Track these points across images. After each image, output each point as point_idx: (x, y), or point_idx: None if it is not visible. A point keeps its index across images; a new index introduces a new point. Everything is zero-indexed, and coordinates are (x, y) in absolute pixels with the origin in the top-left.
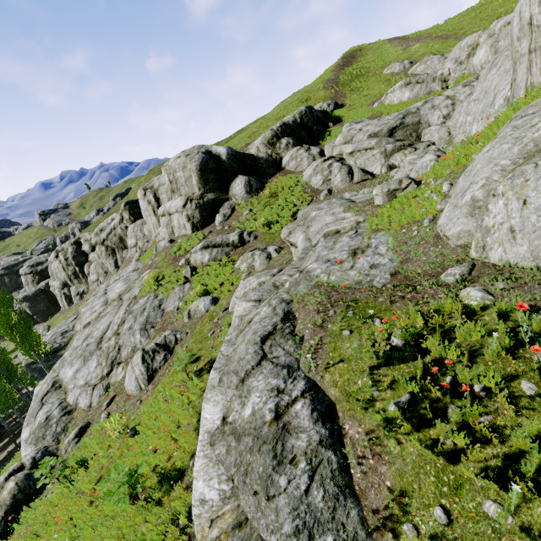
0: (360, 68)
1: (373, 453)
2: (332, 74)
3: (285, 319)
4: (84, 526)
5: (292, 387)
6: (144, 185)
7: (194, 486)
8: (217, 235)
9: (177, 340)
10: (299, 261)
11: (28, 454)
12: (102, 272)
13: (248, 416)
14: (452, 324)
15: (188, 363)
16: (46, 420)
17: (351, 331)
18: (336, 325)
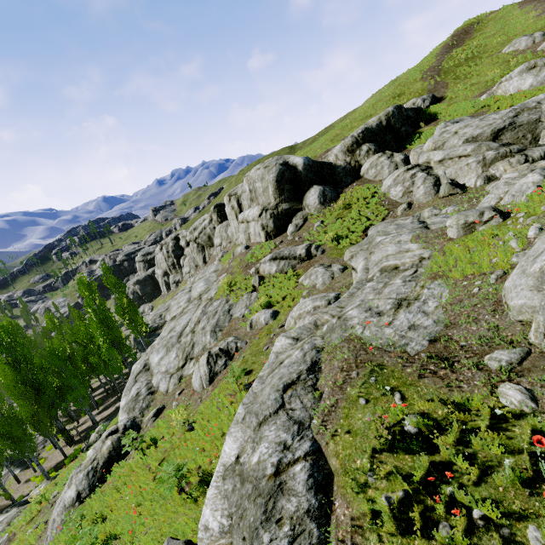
0: (473, 47)
1: (352, 541)
2: (435, 60)
3: (310, 370)
4: (146, 496)
5: (297, 446)
6: (230, 192)
7: (203, 511)
8: (287, 246)
9: (238, 348)
10: (347, 298)
11: (122, 420)
12: (193, 266)
13: (254, 463)
14: (476, 424)
15: (239, 376)
16: (137, 395)
17: (367, 401)
18: (354, 389)
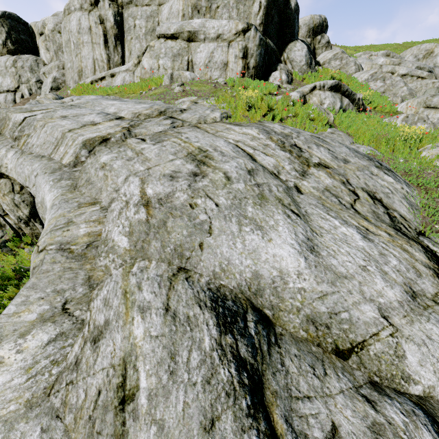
0: None
1: None
2: None
3: None
4: None
5: None
6: None
7: None
8: None
9: None
10: None
11: None
12: None
13: None
14: None
15: None
16: None
17: None
18: None
